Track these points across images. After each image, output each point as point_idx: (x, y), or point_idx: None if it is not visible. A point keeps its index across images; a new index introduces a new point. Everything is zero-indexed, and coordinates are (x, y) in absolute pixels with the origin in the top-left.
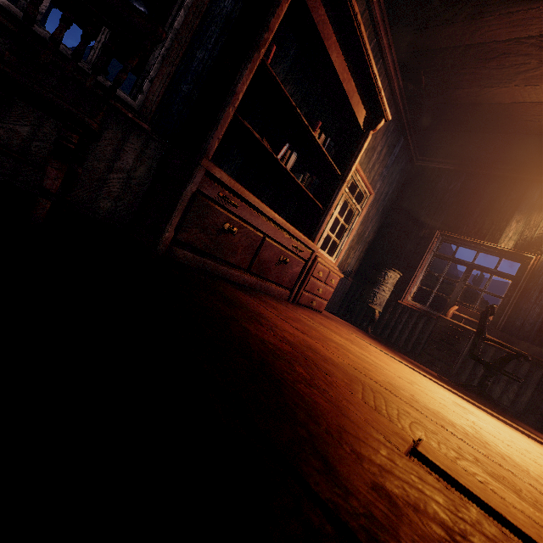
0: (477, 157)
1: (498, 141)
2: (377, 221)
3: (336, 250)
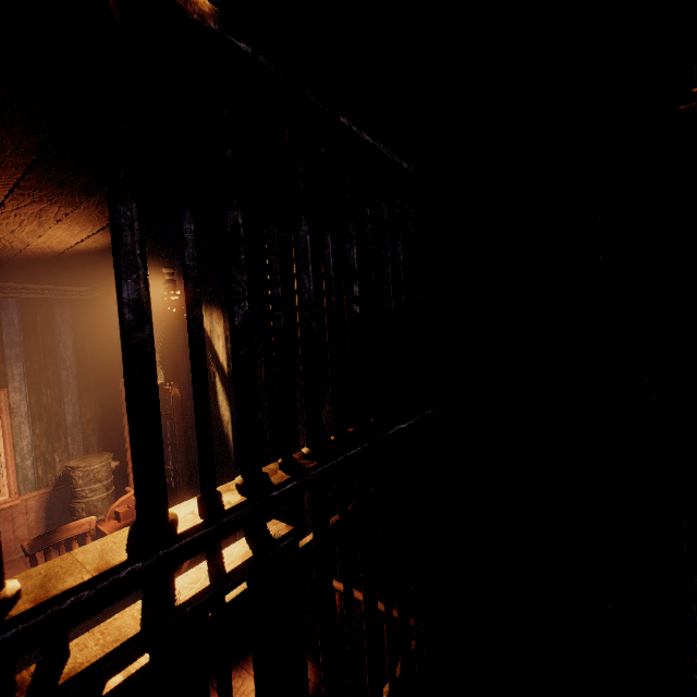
0: (97, 276)
1: (58, 269)
2: (81, 393)
3: (1, 482)
